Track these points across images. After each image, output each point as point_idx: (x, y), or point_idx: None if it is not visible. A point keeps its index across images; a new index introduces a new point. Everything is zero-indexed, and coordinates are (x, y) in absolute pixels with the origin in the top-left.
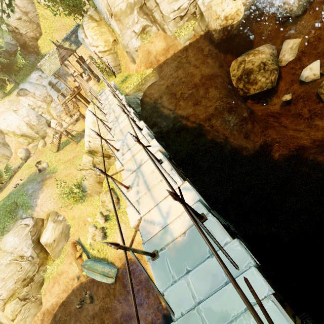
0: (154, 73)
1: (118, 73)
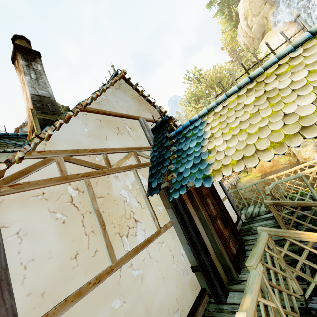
0: (260, 176)
1: (250, 172)
